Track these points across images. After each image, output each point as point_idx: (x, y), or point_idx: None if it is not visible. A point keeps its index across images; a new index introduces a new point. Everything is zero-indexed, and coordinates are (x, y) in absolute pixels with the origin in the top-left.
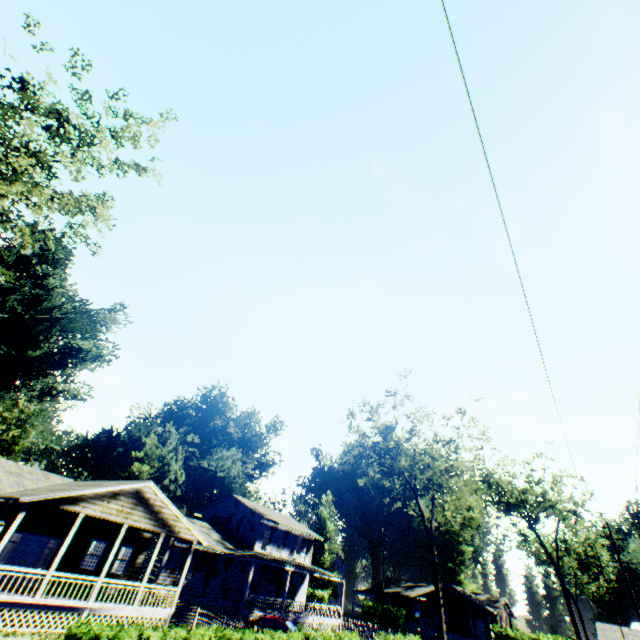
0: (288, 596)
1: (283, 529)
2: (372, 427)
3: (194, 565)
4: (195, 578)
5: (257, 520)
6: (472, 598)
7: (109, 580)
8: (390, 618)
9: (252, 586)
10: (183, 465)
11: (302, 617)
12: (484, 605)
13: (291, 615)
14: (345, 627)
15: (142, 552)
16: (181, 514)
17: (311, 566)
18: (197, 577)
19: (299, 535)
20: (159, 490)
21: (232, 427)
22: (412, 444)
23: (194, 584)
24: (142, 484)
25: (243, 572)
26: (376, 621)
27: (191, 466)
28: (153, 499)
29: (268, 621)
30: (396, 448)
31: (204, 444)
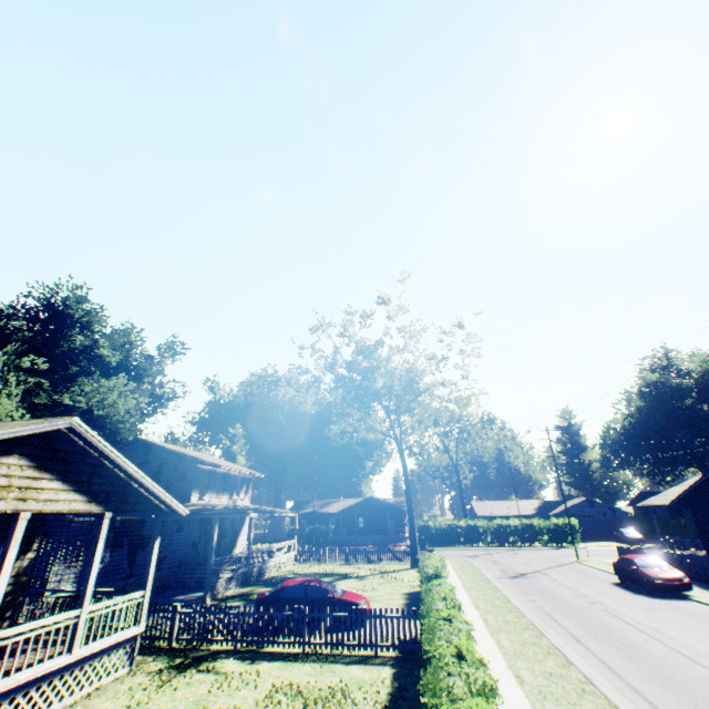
0: (230, 543)
1: (222, 472)
2: (347, 344)
3: (111, 541)
4: (115, 558)
5: (190, 466)
6: (391, 503)
7: (5, 634)
8: (319, 536)
9: (191, 545)
10: (25, 403)
11: (266, 563)
12: (400, 507)
13: (258, 565)
14: (297, 557)
15: (27, 549)
16: (142, 474)
17: (257, 507)
18: (117, 556)
19: (239, 476)
20: (95, 435)
21: (104, 348)
22: (405, 362)
23: (114, 566)
24: (54, 426)
25: (180, 532)
26: (302, 541)
27: (35, 405)
28: (77, 454)
29: (295, 590)
30: (384, 367)
31: (54, 373)
